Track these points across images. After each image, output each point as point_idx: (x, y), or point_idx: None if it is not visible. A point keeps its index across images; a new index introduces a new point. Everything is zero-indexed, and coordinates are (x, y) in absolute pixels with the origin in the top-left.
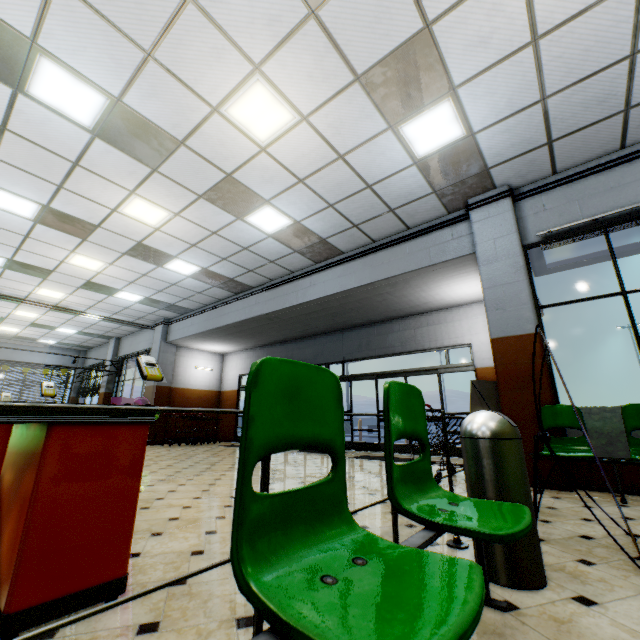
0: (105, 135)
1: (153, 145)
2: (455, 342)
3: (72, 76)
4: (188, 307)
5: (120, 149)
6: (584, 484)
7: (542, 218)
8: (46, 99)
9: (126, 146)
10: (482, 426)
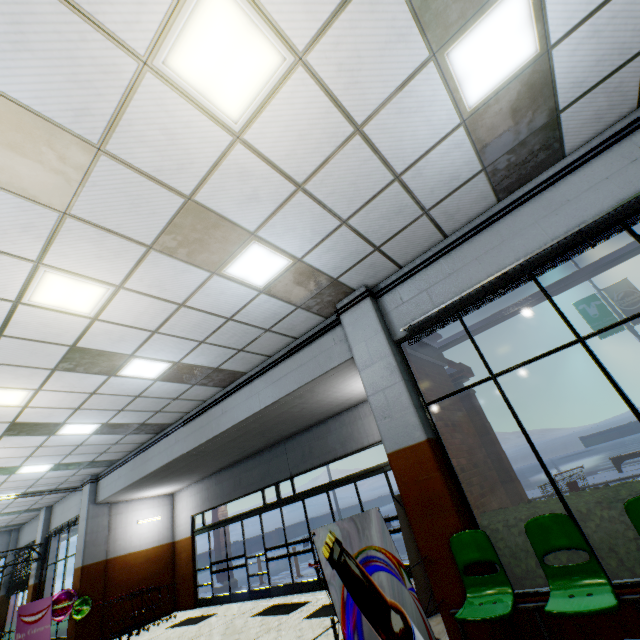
0: None
1: None
2: None
3: None
4: (112, 458)
5: None
6: (528, 633)
7: (403, 311)
8: None
9: None
10: None
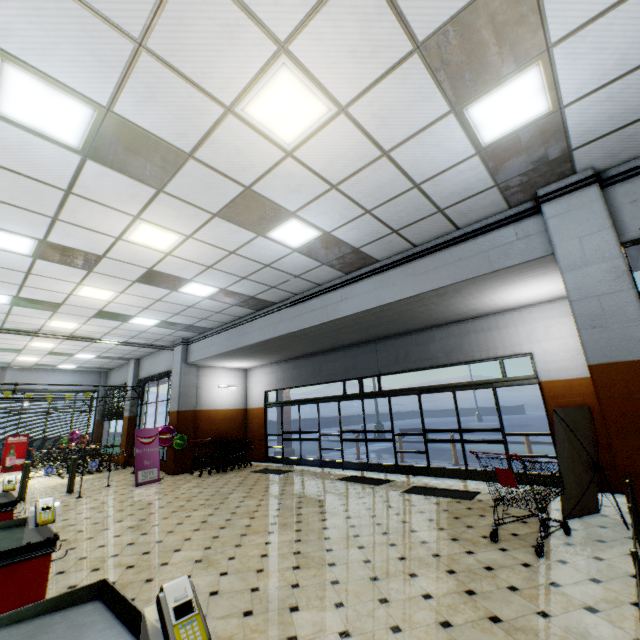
0: (97, 155)
1: (155, 161)
2: (511, 351)
3: (46, 85)
4: (207, 326)
5: (117, 170)
6: None
7: None
8: (20, 118)
9: (124, 166)
10: None
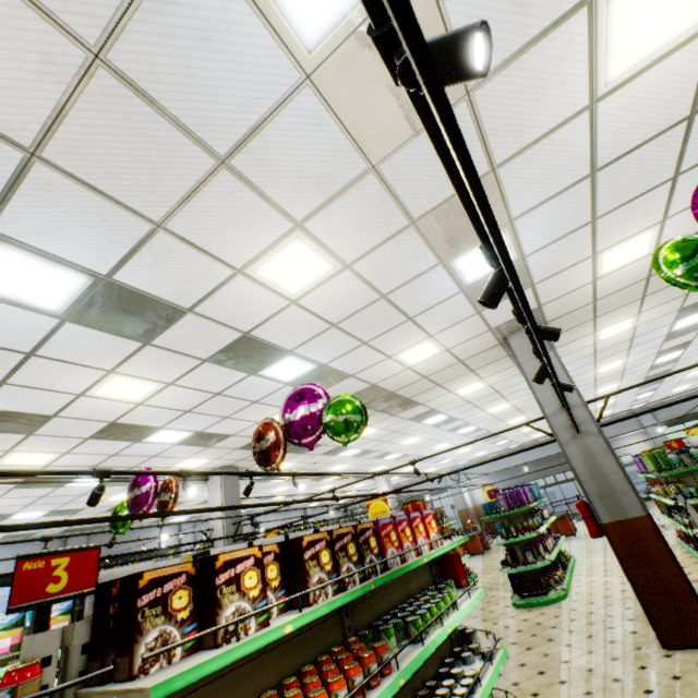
0: None
1: None
2: (623, 454)
3: None
4: (477, 460)
5: None
6: None
7: (661, 417)
8: None
9: None
10: None
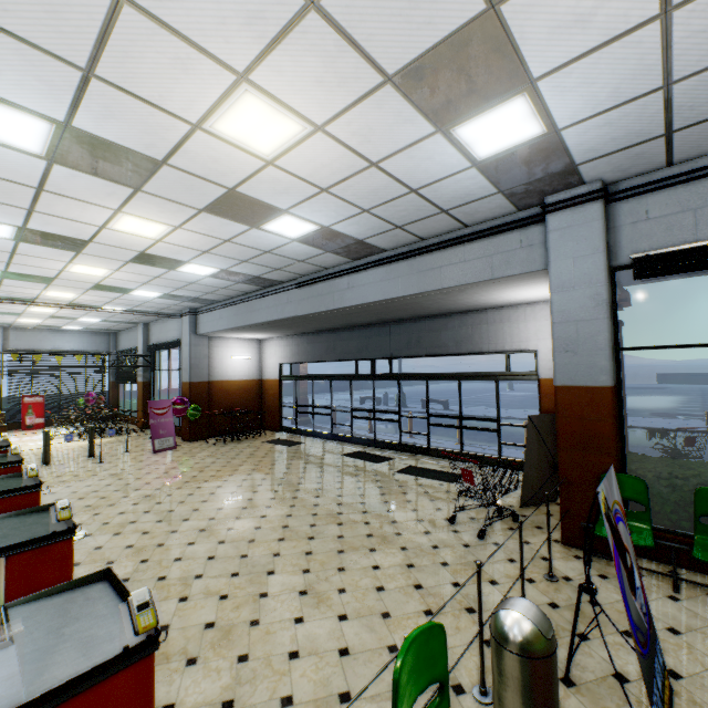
0: (64, 160)
1: (127, 166)
2: (518, 347)
3: None
4: (214, 299)
5: (88, 172)
6: (638, 551)
7: (642, 231)
8: None
9: (94, 169)
10: (513, 638)
